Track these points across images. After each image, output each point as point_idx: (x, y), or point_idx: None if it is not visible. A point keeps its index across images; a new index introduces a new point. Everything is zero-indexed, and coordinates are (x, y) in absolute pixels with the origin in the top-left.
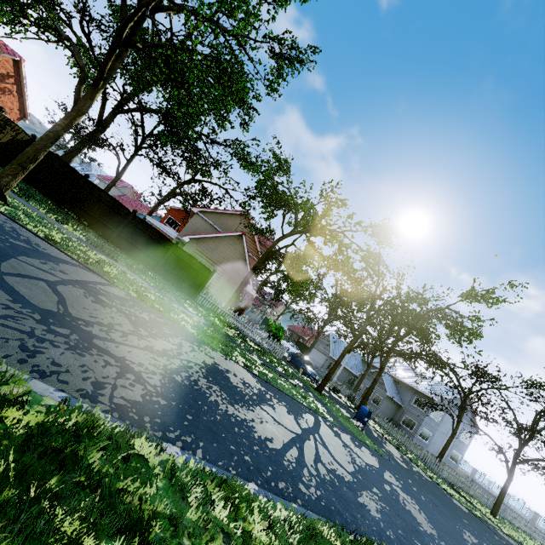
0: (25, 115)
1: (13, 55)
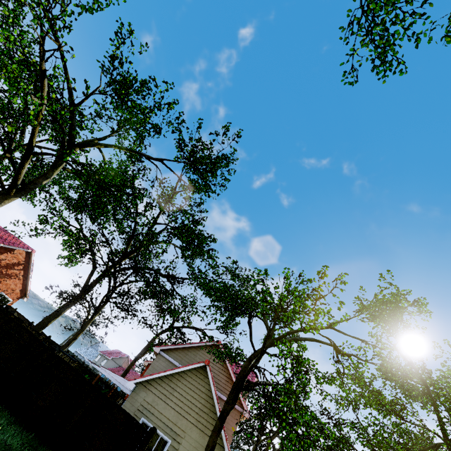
0: (25, 294)
1: (26, 248)
